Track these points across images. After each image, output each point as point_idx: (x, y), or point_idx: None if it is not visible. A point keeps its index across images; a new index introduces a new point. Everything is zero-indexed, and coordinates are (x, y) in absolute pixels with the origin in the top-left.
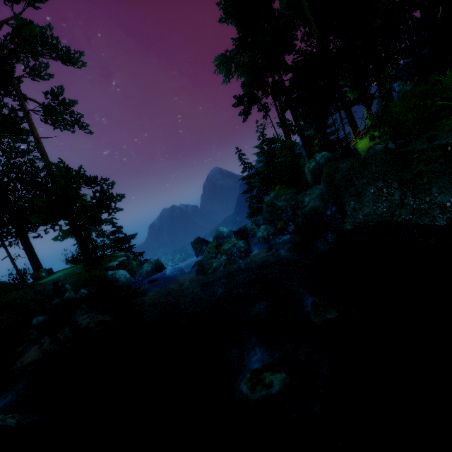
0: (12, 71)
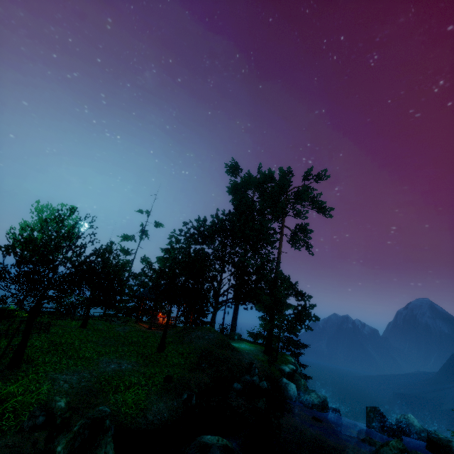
0: (287, 213)
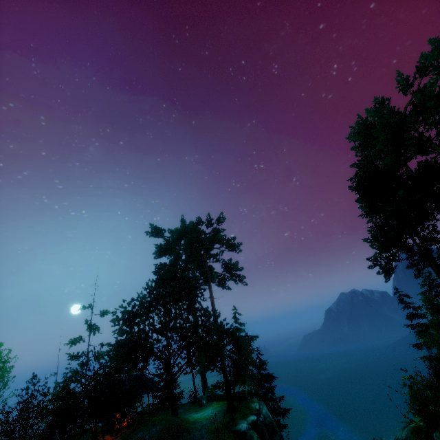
0: (205, 261)
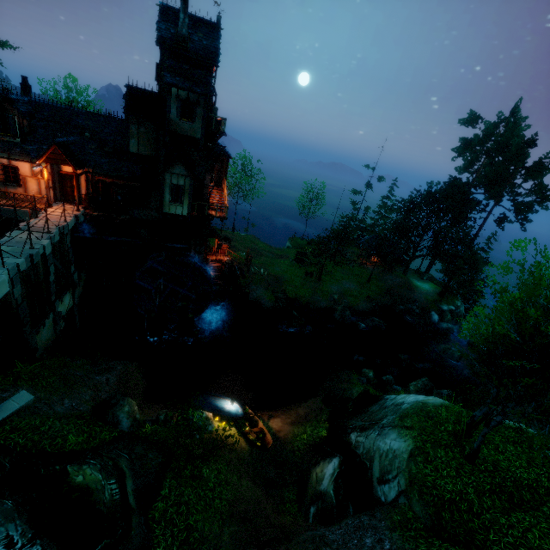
0: (500, 196)
